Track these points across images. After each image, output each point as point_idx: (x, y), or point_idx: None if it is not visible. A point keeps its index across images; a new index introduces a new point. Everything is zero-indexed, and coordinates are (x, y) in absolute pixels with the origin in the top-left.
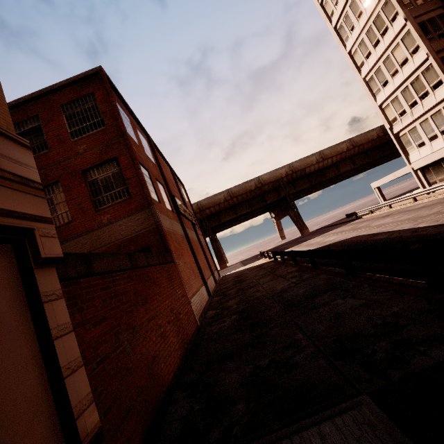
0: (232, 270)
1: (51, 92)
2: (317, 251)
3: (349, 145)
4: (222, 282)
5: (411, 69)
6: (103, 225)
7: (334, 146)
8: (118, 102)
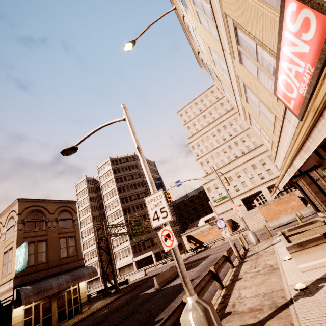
0: None
1: None
2: None
3: None
4: None
5: (93, 248)
6: None
7: None
8: None
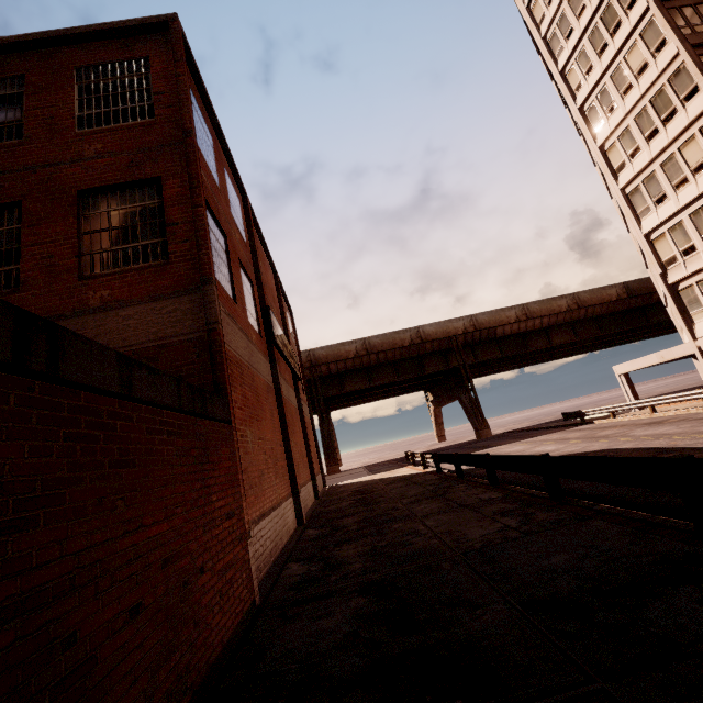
0: (350, 478)
1: (65, 42)
2: (568, 460)
3: (571, 303)
4: (328, 498)
5: None
6: (87, 311)
7: (548, 300)
8: (197, 99)
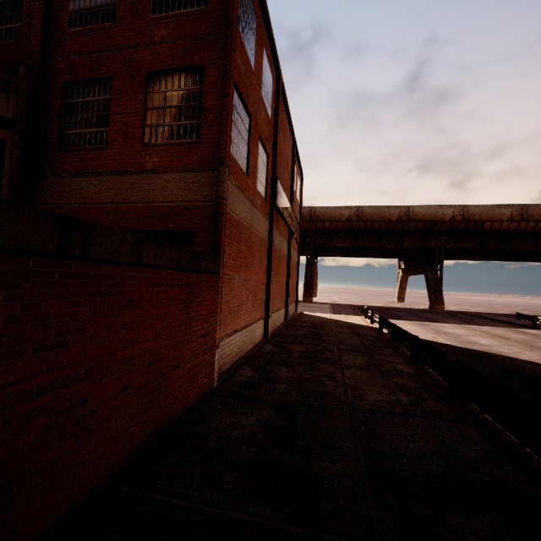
0: (316, 311)
1: None
2: (474, 371)
3: None
4: (293, 323)
5: None
6: (144, 171)
7: None
8: None
